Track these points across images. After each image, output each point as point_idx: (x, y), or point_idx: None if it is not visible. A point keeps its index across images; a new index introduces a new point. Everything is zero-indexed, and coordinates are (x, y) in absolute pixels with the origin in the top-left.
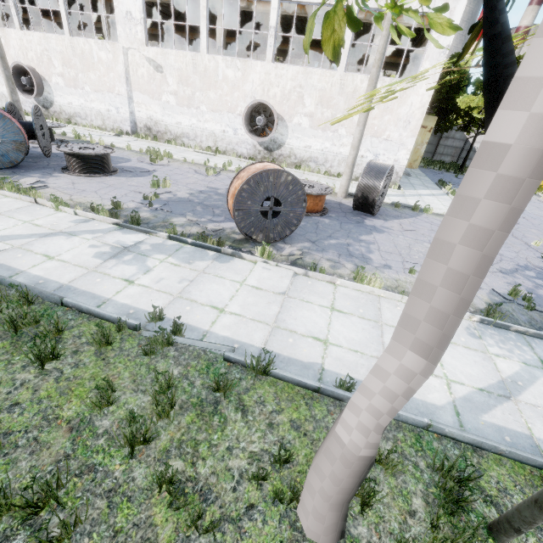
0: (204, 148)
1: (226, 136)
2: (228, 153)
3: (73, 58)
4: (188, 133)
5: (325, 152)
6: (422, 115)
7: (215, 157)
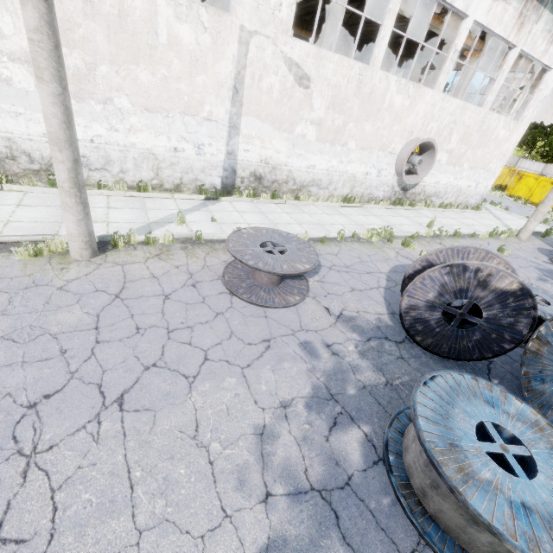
0: (337, 196)
1: (367, 179)
2: (363, 198)
3: (82, 19)
4: (321, 180)
5: (447, 186)
6: (513, 150)
7: (371, 211)
